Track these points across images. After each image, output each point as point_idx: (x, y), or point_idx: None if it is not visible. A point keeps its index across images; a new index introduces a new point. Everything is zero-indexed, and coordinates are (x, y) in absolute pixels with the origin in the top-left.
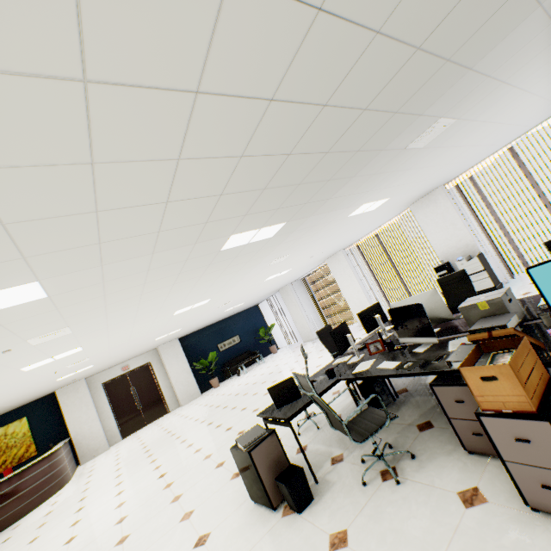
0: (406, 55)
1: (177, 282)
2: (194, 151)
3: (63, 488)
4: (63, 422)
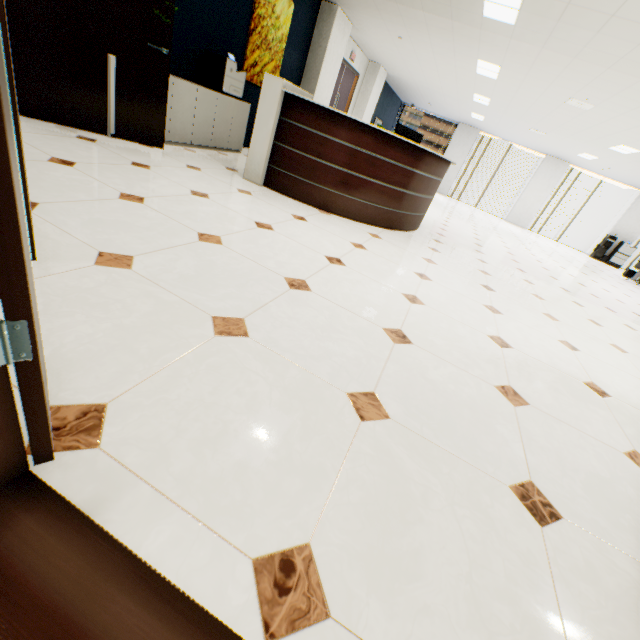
0: None
1: None
2: None
3: None
4: (301, 69)
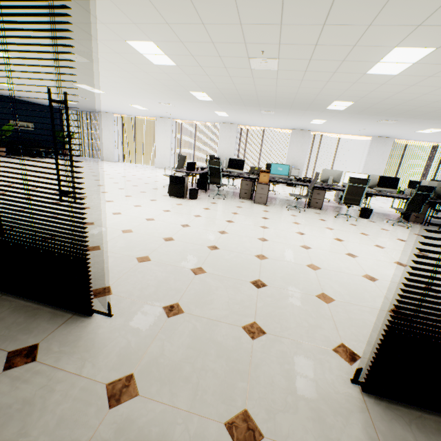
0: (291, 102)
1: (150, 85)
2: (258, 86)
3: None
4: None
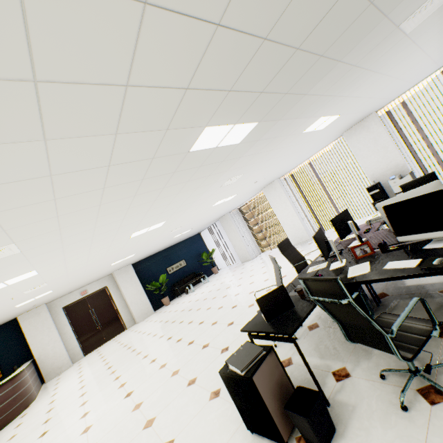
0: None
1: (139, 194)
2: None
3: (28, 408)
4: (26, 345)
